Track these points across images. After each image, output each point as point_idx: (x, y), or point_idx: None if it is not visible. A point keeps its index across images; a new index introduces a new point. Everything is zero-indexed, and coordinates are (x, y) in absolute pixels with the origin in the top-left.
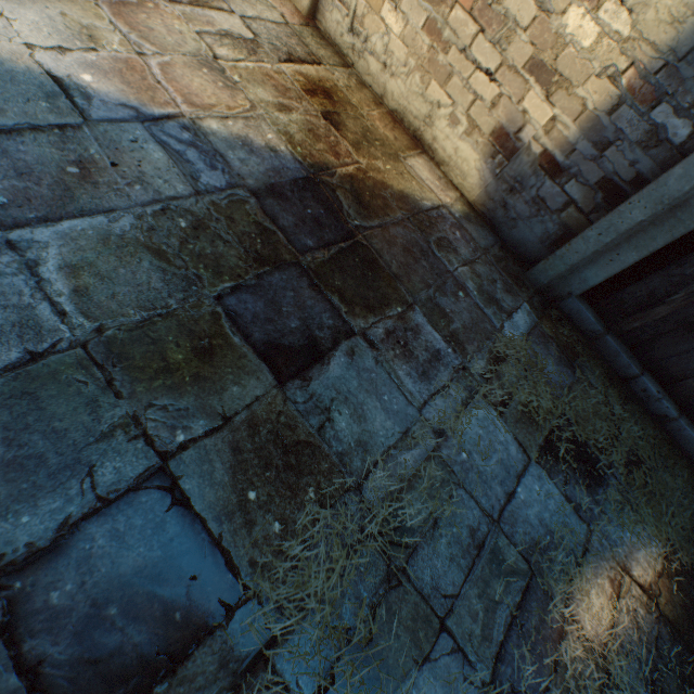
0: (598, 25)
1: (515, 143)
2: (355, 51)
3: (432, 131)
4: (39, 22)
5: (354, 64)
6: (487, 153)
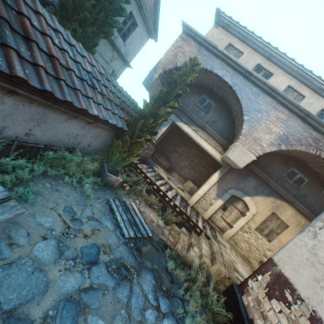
0: (269, 253)
1: (262, 262)
2: (235, 245)
3: (249, 258)
4: (242, 269)
5: (235, 247)
6: (258, 262)
